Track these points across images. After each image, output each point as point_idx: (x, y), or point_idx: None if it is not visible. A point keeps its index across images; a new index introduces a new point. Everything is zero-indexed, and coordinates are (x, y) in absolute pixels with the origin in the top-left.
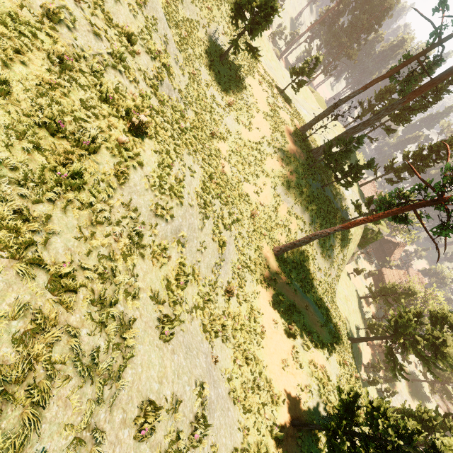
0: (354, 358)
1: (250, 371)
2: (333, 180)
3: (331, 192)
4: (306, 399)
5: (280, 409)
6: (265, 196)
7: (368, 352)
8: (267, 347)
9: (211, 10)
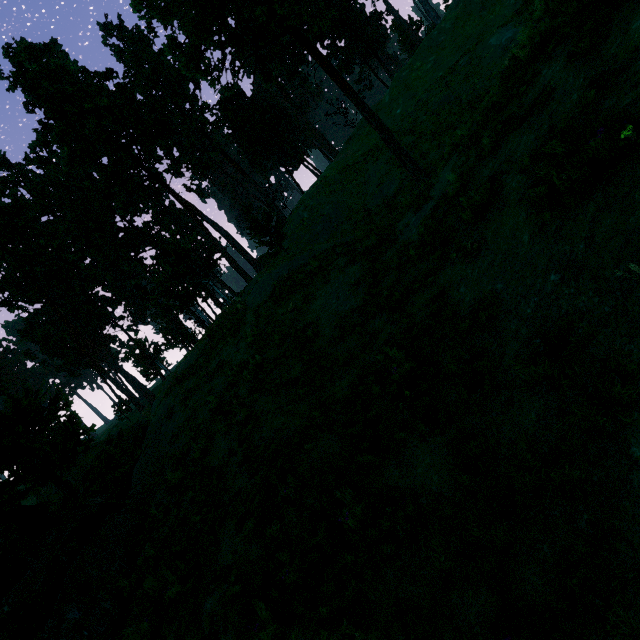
0: None
1: None
2: None
3: None
4: None
5: None
6: None
7: None
8: None
9: None
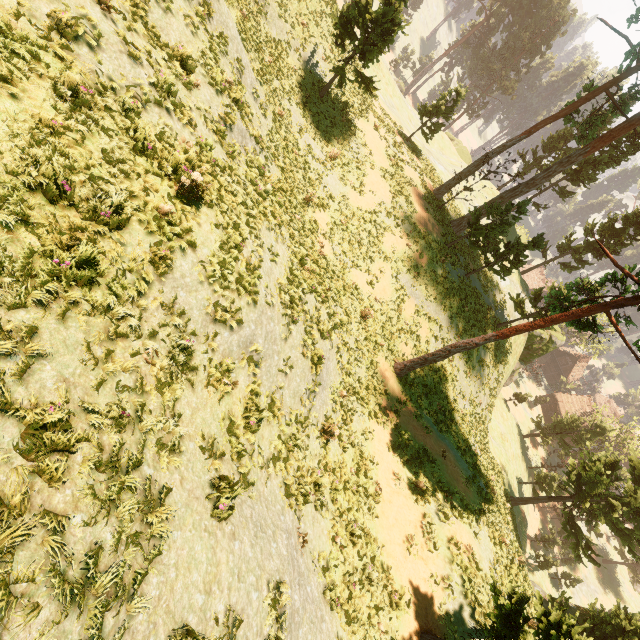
0: (515, 528)
1: (357, 555)
2: (482, 265)
3: (480, 282)
4: (444, 599)
5: (403, 615)
6: (383, 288)
7: (536, 518)
8: (384, 516)
9: (307, 27)
